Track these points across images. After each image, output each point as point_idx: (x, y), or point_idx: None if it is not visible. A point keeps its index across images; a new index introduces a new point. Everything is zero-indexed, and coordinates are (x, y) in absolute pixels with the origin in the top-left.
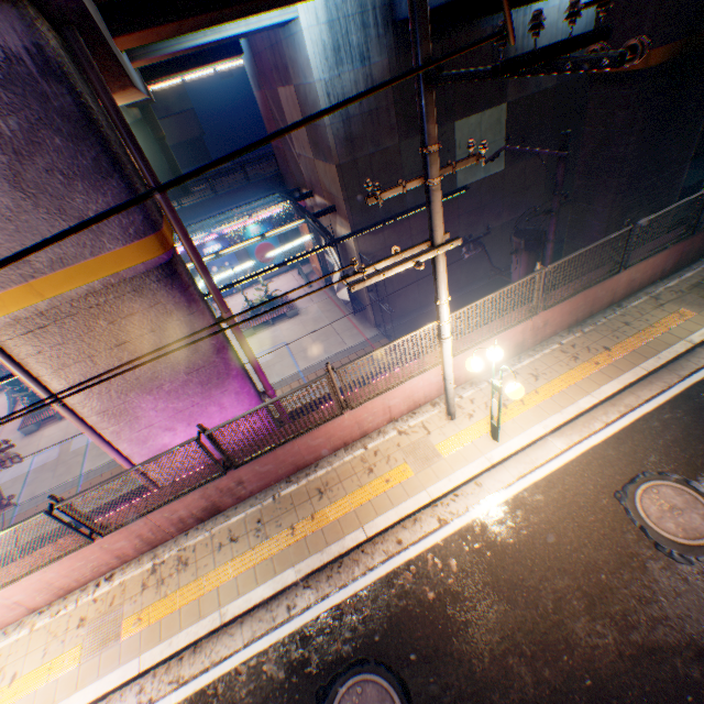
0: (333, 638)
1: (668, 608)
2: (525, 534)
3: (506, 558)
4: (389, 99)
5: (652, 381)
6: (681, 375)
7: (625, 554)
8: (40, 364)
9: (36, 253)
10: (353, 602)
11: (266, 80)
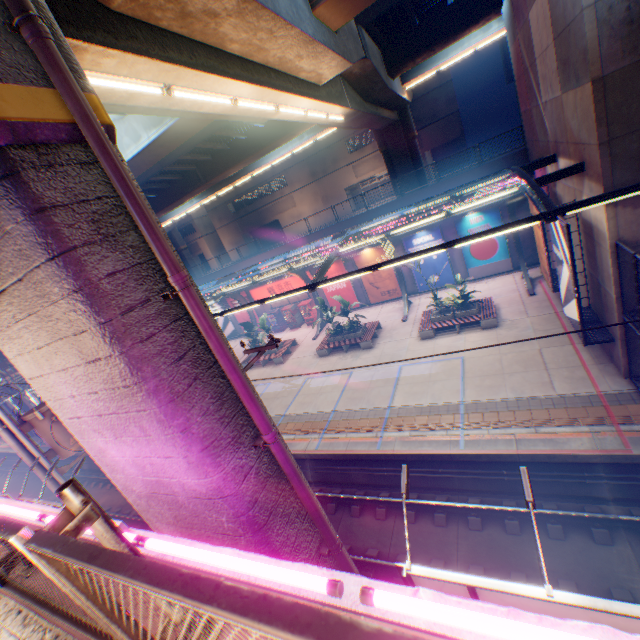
0: None
1: None
2: None
3: None
4: None
5: None
6: None
7: None
8: None
9: None
10: None
11: (518, 16)
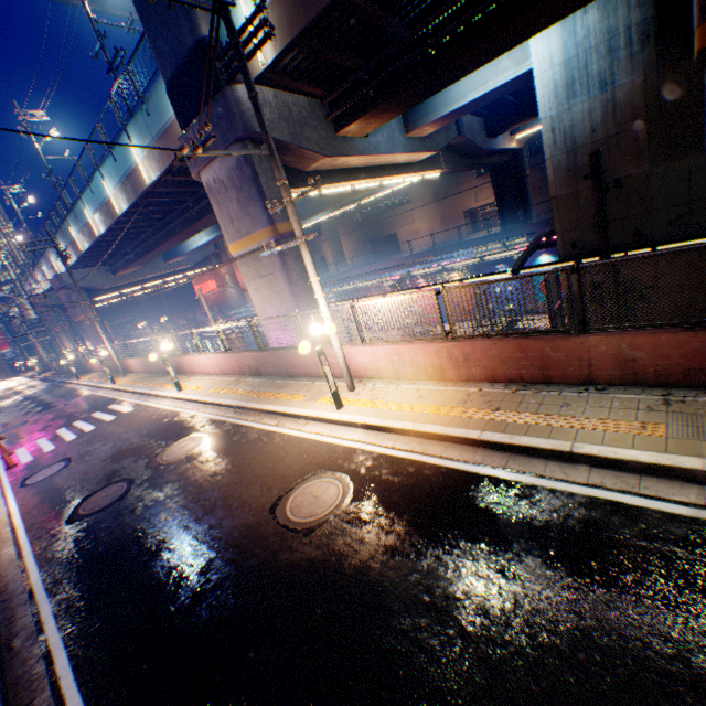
0: (214, 427)
1: (237, 510)
2: (276, 449)
3: (259, 449)
4: (639, 120)
5: (478, 452)
6: (507, 466)
7: (271, 486)
8: (244, 276)
9: (243, 229)
10: (230, 424)
11: None
